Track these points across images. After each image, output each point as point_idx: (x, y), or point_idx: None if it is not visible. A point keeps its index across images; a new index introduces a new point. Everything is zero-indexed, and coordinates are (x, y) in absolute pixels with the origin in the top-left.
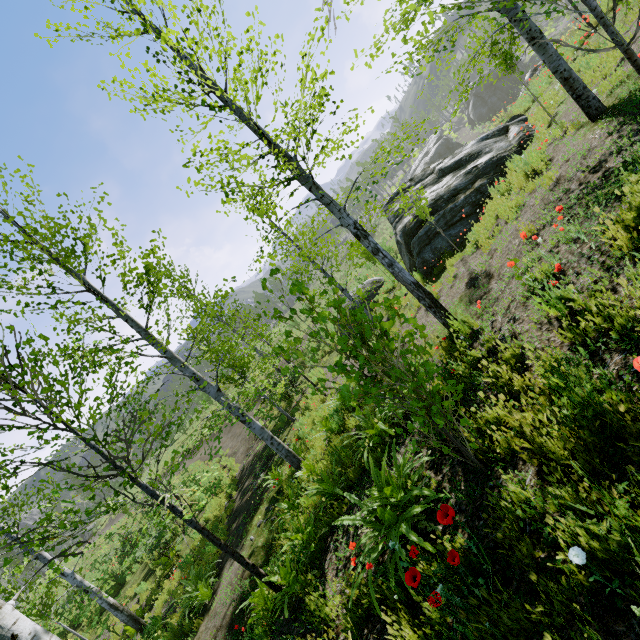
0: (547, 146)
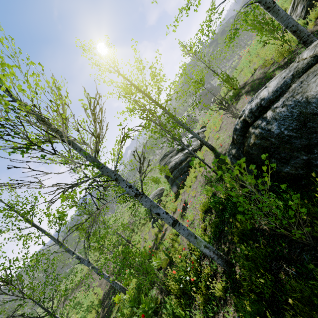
0: (205, 151)
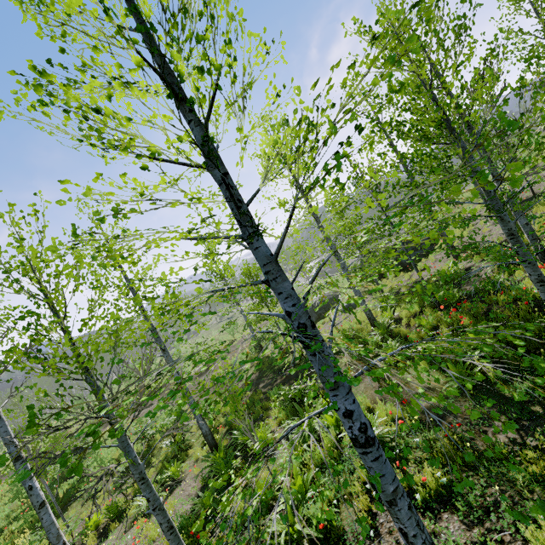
0: None
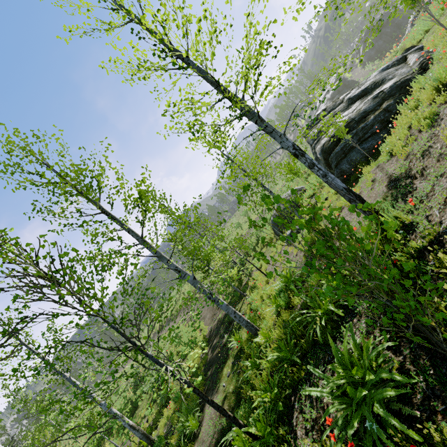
0: None
